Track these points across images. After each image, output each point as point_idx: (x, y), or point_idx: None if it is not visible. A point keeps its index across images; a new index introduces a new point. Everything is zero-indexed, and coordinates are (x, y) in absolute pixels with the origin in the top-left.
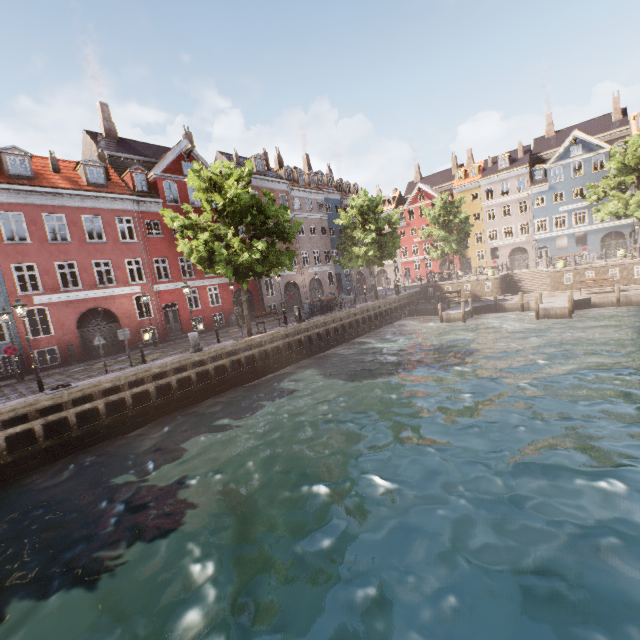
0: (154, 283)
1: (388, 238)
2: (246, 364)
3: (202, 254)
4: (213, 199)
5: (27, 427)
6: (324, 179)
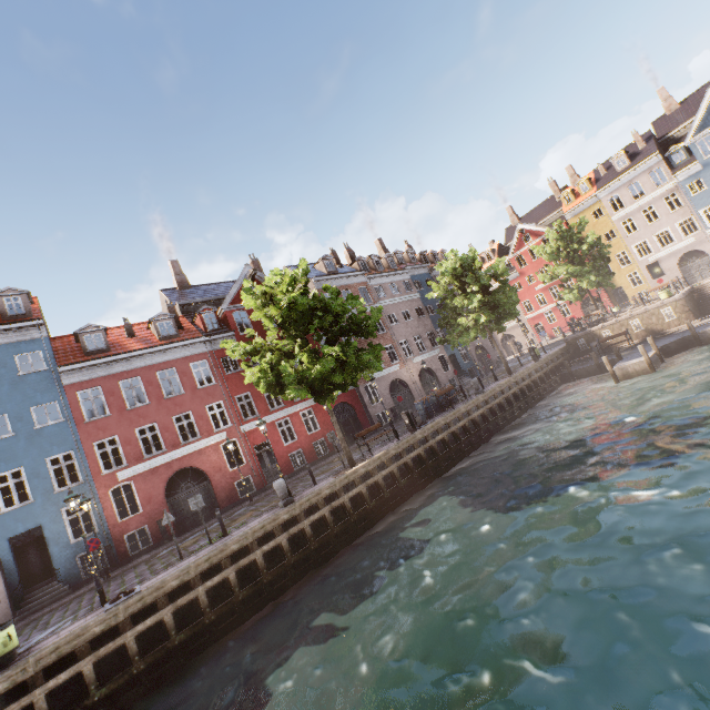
0: (240, 424)
1: (499, 294)
2: (354, 508)
3: (269, 380)
4: (269, 313)
5: (73, 672)
6: (404, 257)
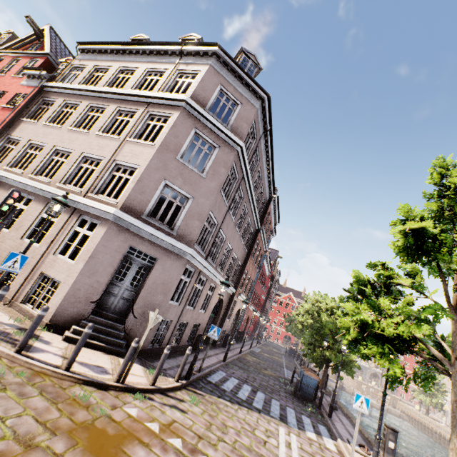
0: None
1: None
2: None
3: None
4: None
5: None
6: None
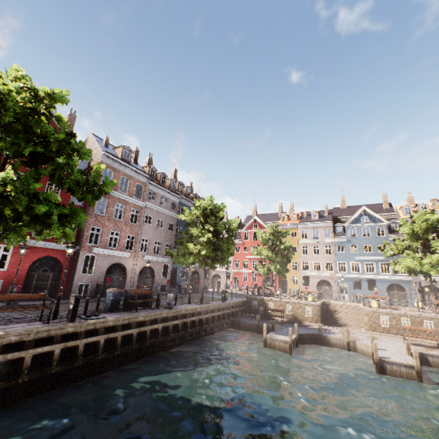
0: None
1: (224, 242)
2: None
3: None
4: None
5: None
6: (184, 189)
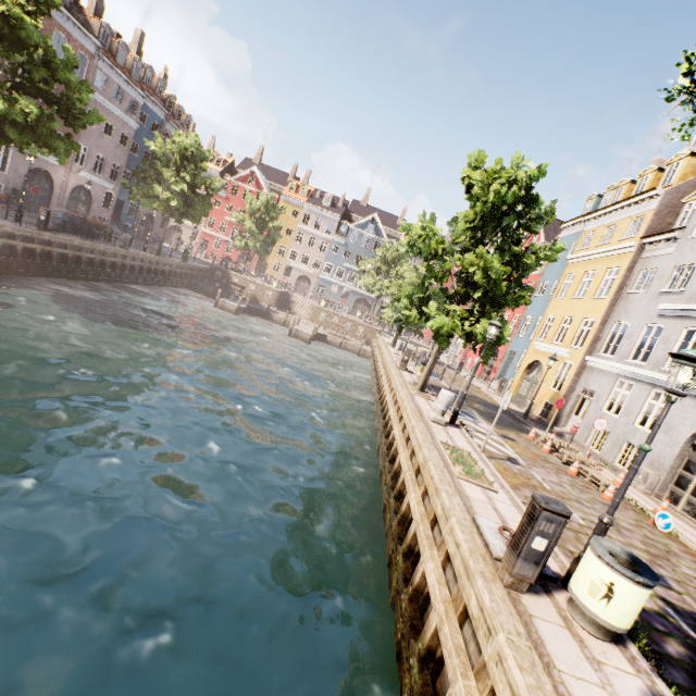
0: None
1: (200, 200)
2: None
3: None
4: None
5: None
6: (154, 81)
